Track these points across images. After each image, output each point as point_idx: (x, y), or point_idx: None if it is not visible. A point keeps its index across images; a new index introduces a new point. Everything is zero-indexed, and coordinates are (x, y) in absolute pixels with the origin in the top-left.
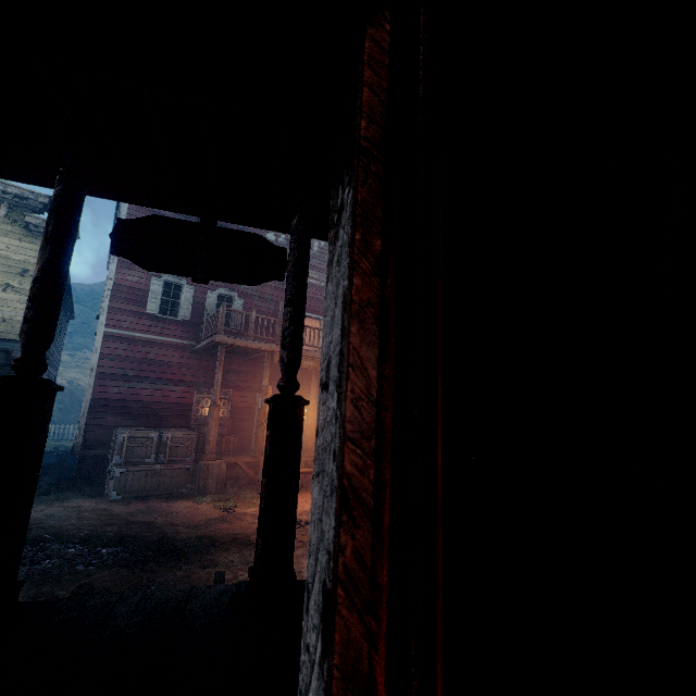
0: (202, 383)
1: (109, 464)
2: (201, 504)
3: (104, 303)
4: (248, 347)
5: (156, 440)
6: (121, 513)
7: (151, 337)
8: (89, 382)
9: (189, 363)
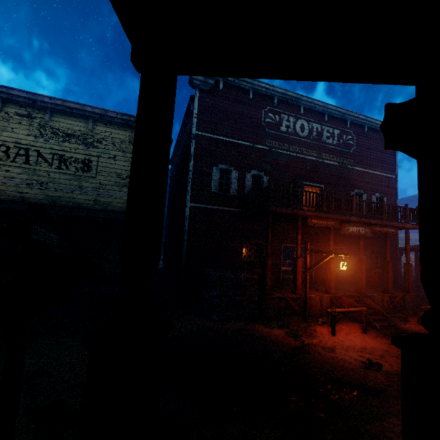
0: (246, 237)
1: (200, 292)
2: (273, 329)
3: (188, 187)
4: (288, 213)
5: (234, 281)
6: (227, 334)
7: (215, 208)
8: (184, 238)
9: (238, 224)
